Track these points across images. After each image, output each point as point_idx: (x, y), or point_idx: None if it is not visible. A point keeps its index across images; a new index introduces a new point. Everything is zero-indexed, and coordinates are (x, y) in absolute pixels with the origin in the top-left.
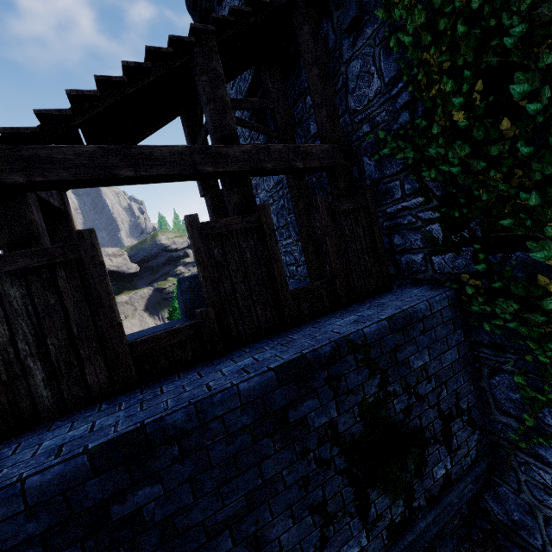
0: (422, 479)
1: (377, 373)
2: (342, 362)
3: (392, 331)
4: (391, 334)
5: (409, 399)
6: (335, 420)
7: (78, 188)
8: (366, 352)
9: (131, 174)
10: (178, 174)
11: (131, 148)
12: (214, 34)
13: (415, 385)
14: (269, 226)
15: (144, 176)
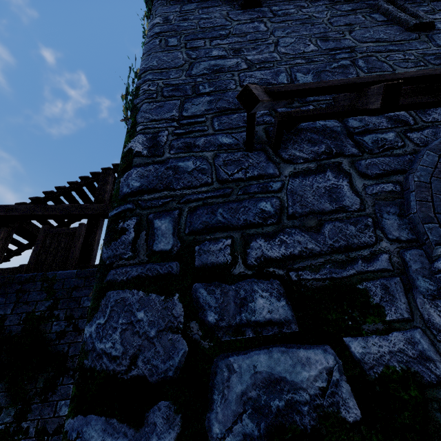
0: (44, 403)
1: (52, 299)
2: (33, 284)
3: (77, 277)
4: (75, 278)
5: (67, 326)
6: (7, 316)
7: (25, 220)
8: (51, 283)
9: (41, 214)
10: (60, 214)
11: (47, 205)
12: (113, 170)
13: (78, 318)
14: (79, 232)
15: (45, 214)
